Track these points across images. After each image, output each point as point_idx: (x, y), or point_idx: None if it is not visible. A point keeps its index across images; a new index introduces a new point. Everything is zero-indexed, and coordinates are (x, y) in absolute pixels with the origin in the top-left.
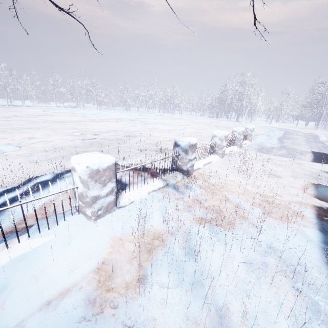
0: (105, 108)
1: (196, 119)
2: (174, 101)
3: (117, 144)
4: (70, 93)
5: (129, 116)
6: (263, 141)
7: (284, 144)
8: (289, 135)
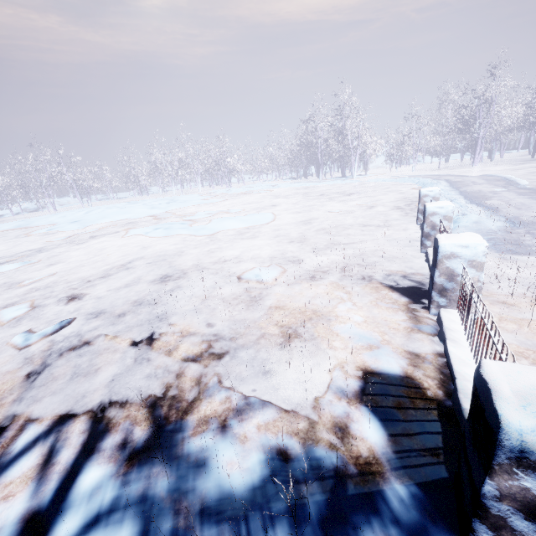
0: (101, 200)
1: (275, 187)
2: (226, 162)
3: (139, 326)
4: (20, 185)
5: (151, 208)
6: (477, 219)
7: (503, 212)
8: (464, 186)
